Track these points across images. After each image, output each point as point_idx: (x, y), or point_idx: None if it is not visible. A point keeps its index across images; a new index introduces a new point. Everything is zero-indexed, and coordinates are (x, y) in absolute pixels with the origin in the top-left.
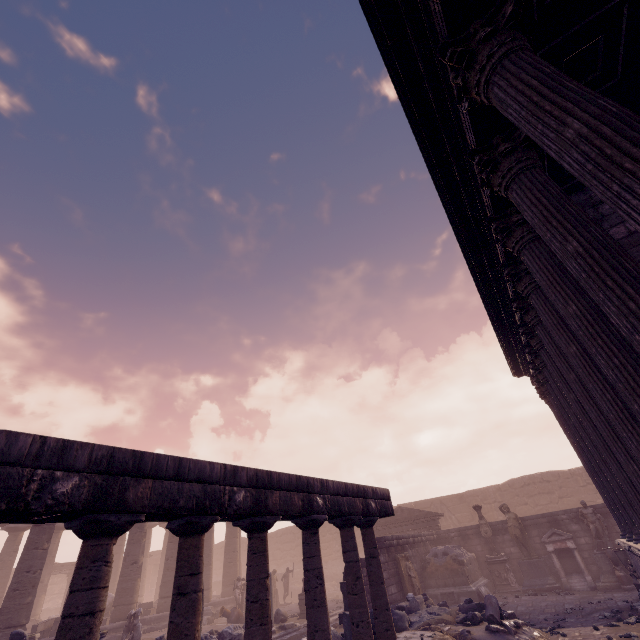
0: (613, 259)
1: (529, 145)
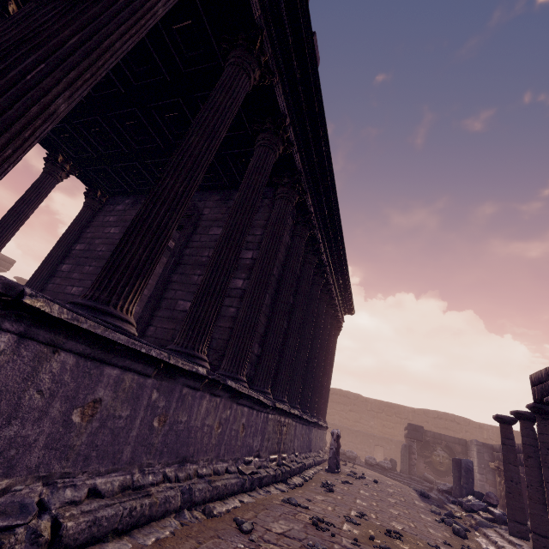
0: (6, 214)
1: (53, 163)
